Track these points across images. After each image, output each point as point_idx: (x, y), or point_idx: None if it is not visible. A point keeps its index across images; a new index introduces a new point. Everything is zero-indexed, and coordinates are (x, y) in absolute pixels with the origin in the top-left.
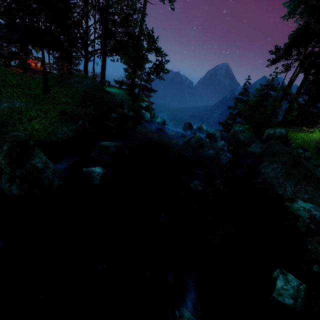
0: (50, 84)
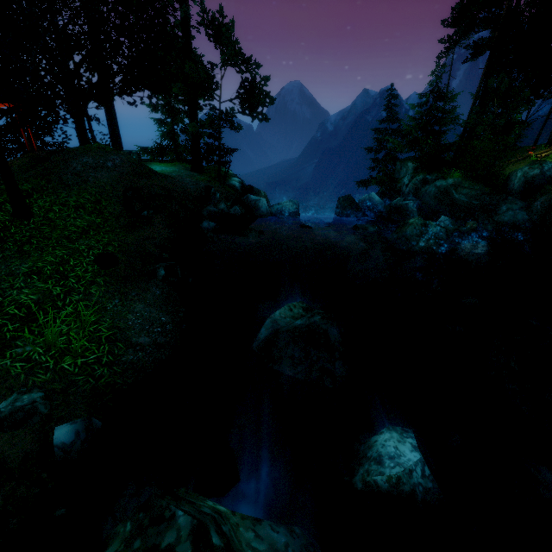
0: (20, 190)
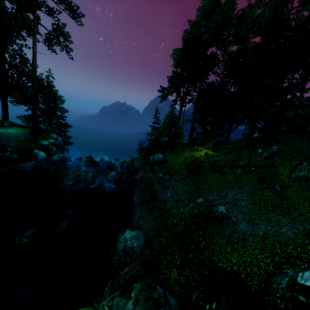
0: None
